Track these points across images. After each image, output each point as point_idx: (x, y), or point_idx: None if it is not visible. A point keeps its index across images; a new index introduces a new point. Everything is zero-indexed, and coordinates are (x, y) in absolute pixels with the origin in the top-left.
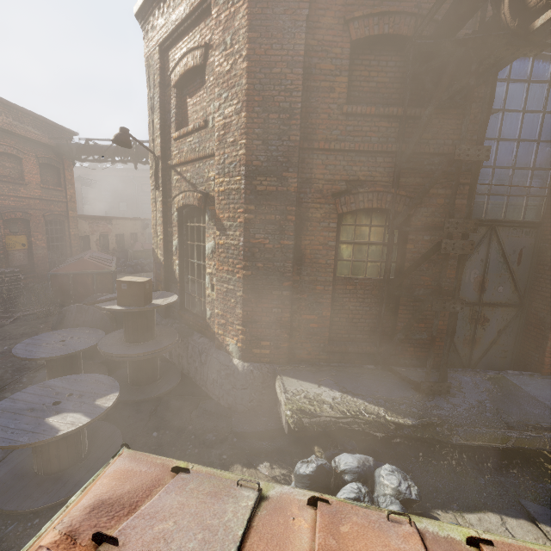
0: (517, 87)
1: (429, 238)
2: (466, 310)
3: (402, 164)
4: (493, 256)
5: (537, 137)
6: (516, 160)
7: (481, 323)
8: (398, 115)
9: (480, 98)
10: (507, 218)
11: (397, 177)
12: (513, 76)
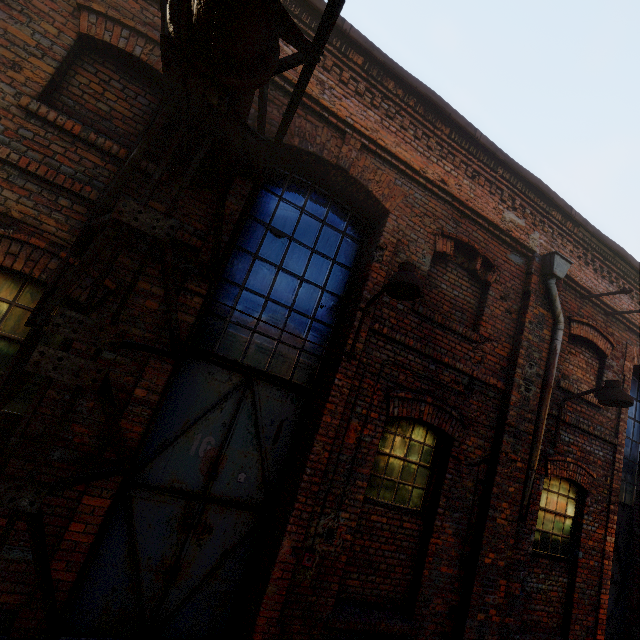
0: (311, 221)
1: (113, 358)
2: (178, 505)
3: (92, 219)
4: (243, 421)
5: (323, 284)
6: (296, 301)
7: (199, 534)
8: (119, 157)
9: (244, 196)
10: (271, 370)
11: (79, 237)
12: (309, 208)
